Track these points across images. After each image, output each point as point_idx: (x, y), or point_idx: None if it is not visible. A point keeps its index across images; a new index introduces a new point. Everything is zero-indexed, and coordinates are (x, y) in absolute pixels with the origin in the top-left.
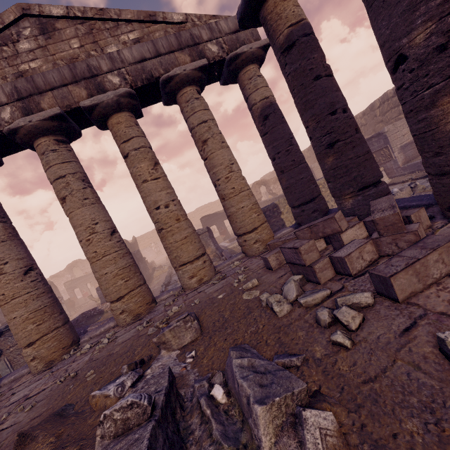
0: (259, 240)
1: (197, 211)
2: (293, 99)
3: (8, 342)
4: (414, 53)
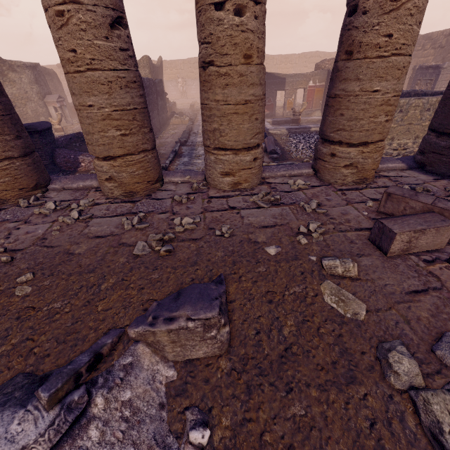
0: (356, 164)
1: None
2: None
3: None
4: None
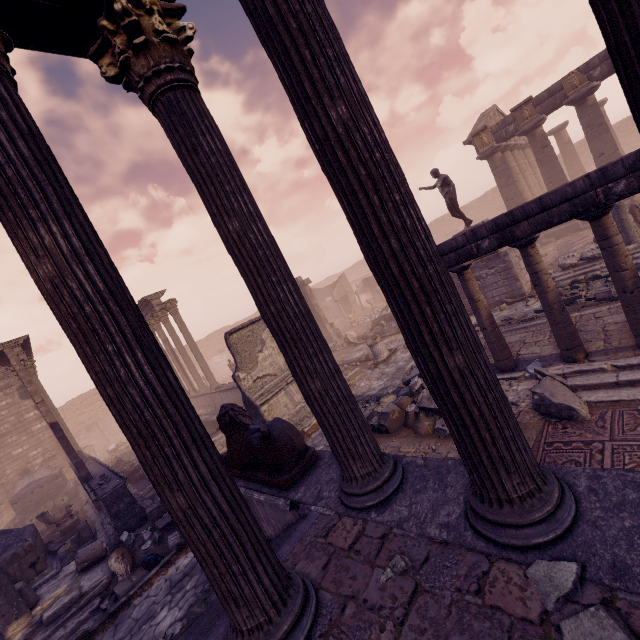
0: None
1: None
2: (564, 158)
3: None
4: None
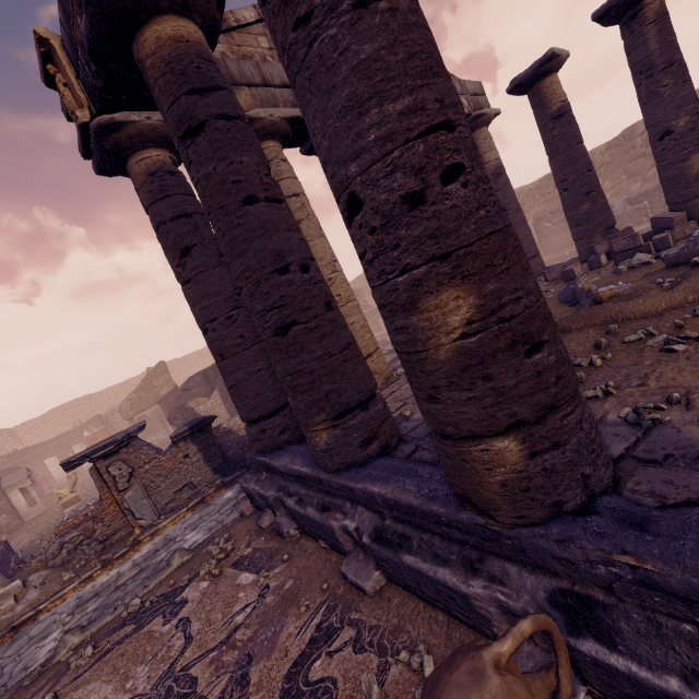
0: None
1: None
2: (551, 158)
3: (140, 454)
4: (678, 130)
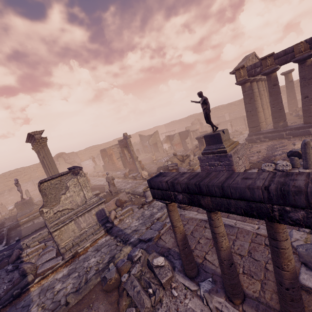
0: None
1: (138, 133)
2: (287, 90)
3: None
4: None
